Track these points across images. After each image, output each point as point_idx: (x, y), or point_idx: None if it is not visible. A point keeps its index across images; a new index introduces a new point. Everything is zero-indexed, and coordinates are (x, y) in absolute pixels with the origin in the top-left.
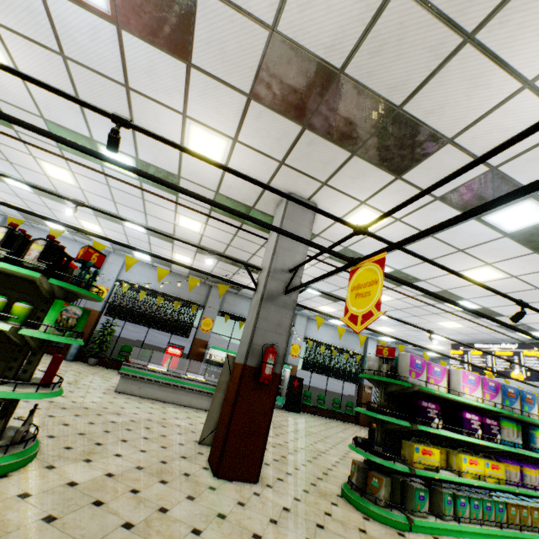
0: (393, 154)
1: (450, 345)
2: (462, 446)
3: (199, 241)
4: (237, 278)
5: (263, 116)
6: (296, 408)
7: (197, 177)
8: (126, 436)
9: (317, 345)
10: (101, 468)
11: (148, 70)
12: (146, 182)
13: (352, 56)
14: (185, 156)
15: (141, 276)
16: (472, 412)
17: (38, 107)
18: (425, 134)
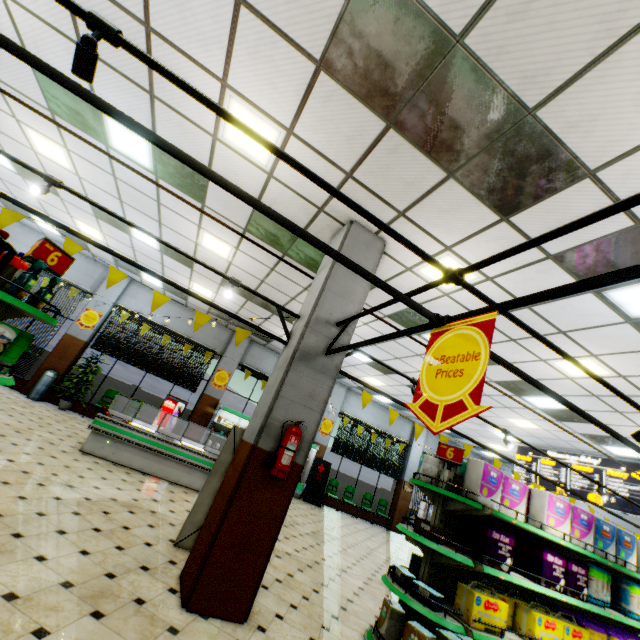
0: (506, 183)
1: (517, 448)
2: (533, 596)
3: (225, 270)
4: (267, 326)
5: (333, 99)
6: (317, 499)
7: (232, 180)
8: (68, 525)
9: (355, 424)
10: (1, 582)
11: (179, 1)
12: (163, 178)
13: (481, 16)
14: (219, 147)
15: (148, 306)
16: (555, 553)
17: (23, 43)
18: (558, 158)
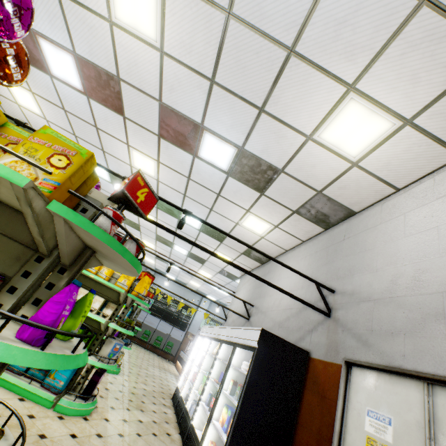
0: None
1: None
2: None
3: None
4: None
5: None
6: None
7: None
8: None
9: (158, 294)
10: None
11: None
12: None
13: None
14: None
15: None
16: None
17: None
18: None
